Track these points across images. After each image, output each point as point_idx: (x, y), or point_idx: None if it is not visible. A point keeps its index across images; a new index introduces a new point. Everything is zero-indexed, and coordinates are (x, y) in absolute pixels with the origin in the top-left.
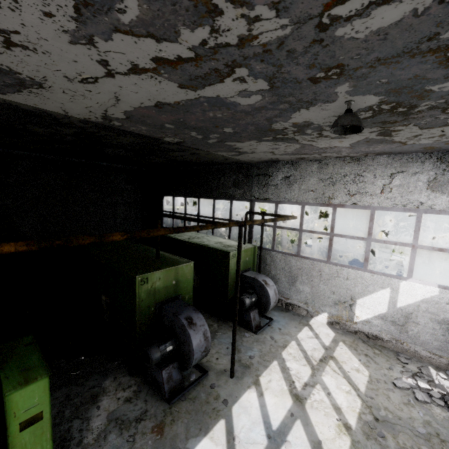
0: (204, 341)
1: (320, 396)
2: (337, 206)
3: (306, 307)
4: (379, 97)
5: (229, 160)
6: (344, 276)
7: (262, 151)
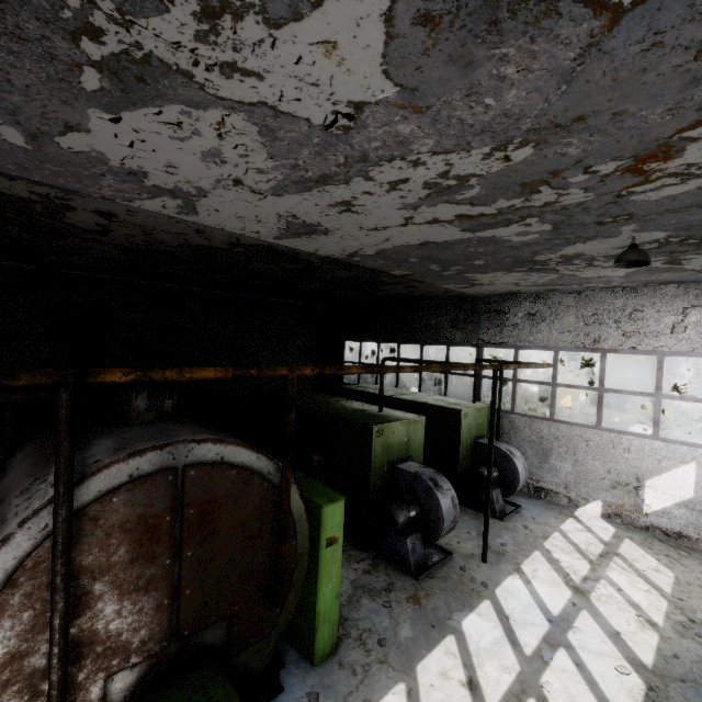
0: (453, 508)
1: (608, 591)
2: (606, 351)
3: (568, 493)
4: (667, 233)
5: (450, 293)
6: (624, 446)
7: (504, 283)
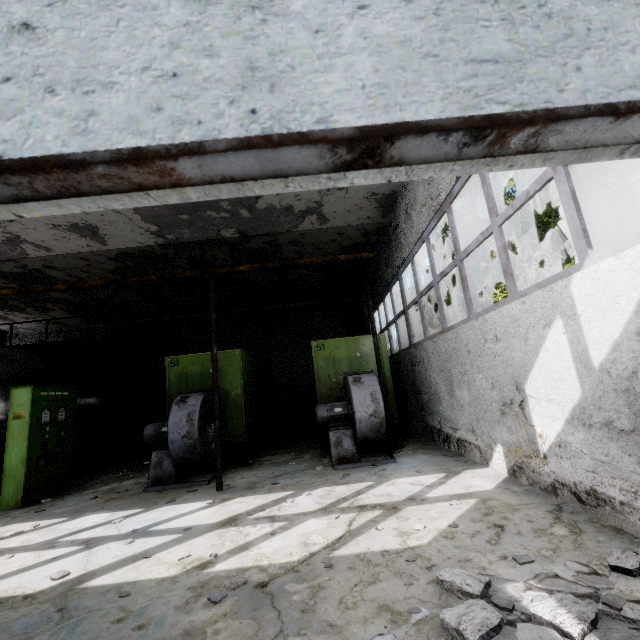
0: (187, 422)
1: (255, 531)
2: (447, 202)
3: (476, 440)
4: None
5: (349, 234)
6: (491, 333)
7: (319, 195)
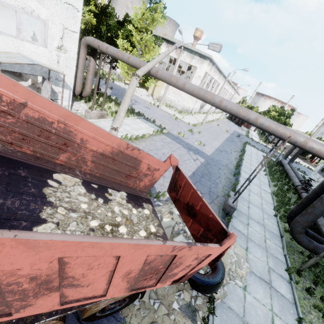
0: None
1: None
2: None
3: (25, 76)
4: None
5: None
6: None
7: None
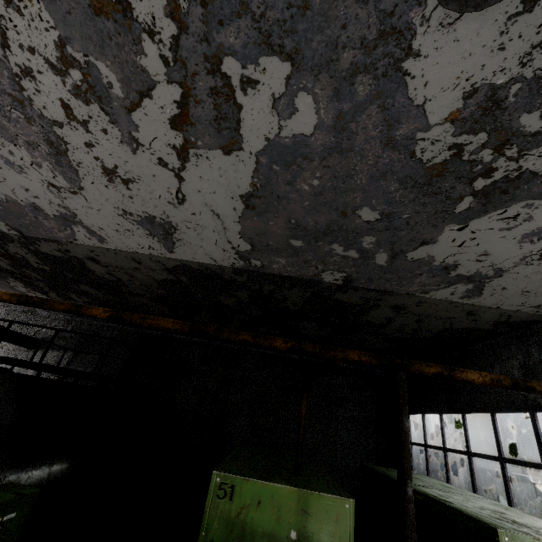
0: None
1: None
2: None
3: None
4: None
5: (480, 316)
6: None
7: (517, 260)
